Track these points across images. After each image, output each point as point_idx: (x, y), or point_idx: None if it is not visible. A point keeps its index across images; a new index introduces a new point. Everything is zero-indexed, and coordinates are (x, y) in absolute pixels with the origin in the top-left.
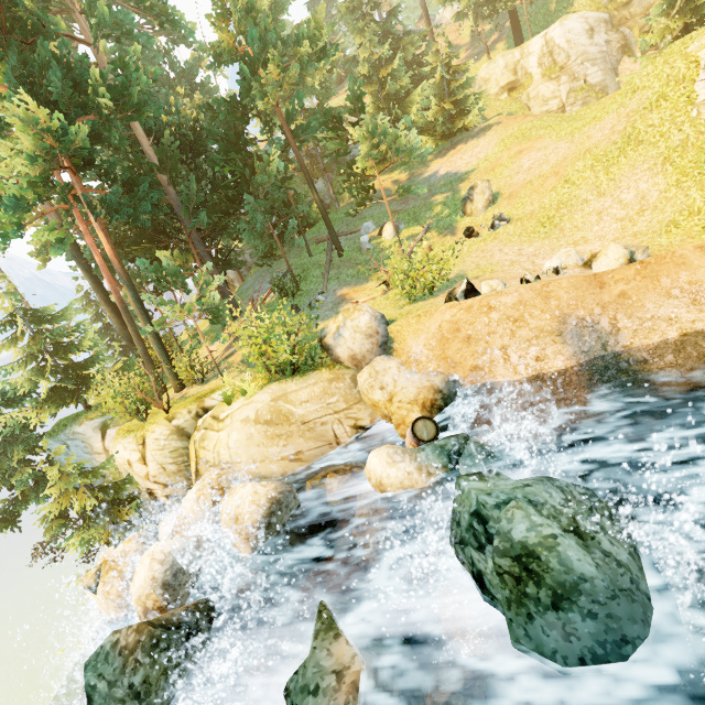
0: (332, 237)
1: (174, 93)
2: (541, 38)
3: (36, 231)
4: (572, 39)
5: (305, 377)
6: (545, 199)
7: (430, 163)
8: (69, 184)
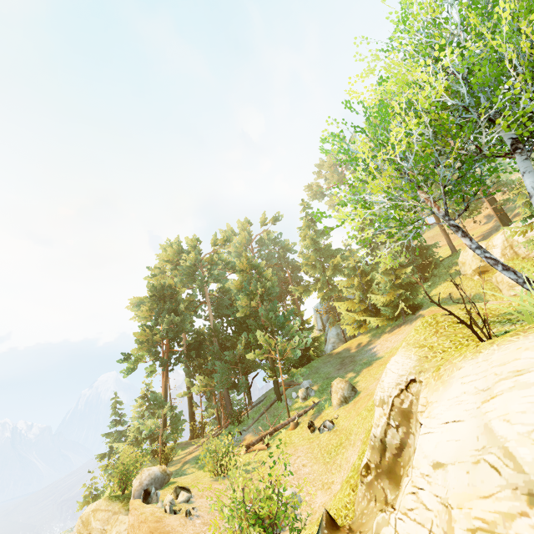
0: (275, 387)
1: (284, 272)
2: (500, 234)
3: (147, 367)
4: (531, 235)
5: (112, 502)
6: (351, 421)
7: (382, 335)
8: (170, 345)
